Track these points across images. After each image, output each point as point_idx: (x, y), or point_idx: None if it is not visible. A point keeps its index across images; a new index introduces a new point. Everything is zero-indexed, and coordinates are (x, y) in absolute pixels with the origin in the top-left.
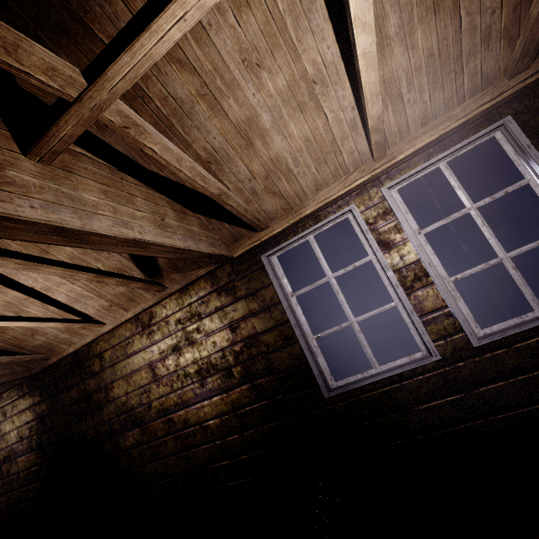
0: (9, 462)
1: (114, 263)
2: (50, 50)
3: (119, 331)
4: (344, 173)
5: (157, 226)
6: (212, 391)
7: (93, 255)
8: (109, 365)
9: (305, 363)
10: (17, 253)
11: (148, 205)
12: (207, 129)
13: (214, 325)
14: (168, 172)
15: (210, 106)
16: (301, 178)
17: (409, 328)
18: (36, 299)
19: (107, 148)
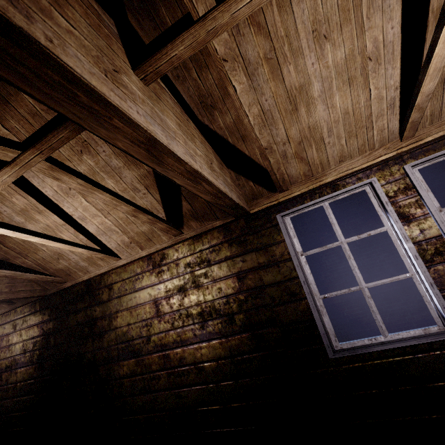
0: (9, 372)
1: (146, 203)
2: (153, 1)
3: (131, 266)
4: (369, 149)
5: (208, 167)
6: (212, 334)
7: (130, 193)
8: (117, 296)
9: (310, 320)
10: (81, 175)
11: (203, 148)
12: (262, 91)
13: (222, 272)
14: (217, 126)
15: (272, 70)
16: (329, 147)
17: (425, 300)
18: (71, 226)
19: (178, 93)
